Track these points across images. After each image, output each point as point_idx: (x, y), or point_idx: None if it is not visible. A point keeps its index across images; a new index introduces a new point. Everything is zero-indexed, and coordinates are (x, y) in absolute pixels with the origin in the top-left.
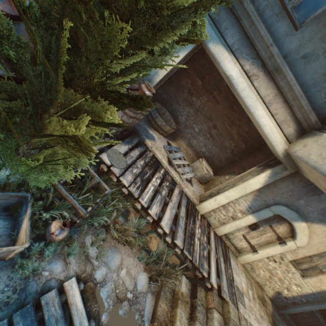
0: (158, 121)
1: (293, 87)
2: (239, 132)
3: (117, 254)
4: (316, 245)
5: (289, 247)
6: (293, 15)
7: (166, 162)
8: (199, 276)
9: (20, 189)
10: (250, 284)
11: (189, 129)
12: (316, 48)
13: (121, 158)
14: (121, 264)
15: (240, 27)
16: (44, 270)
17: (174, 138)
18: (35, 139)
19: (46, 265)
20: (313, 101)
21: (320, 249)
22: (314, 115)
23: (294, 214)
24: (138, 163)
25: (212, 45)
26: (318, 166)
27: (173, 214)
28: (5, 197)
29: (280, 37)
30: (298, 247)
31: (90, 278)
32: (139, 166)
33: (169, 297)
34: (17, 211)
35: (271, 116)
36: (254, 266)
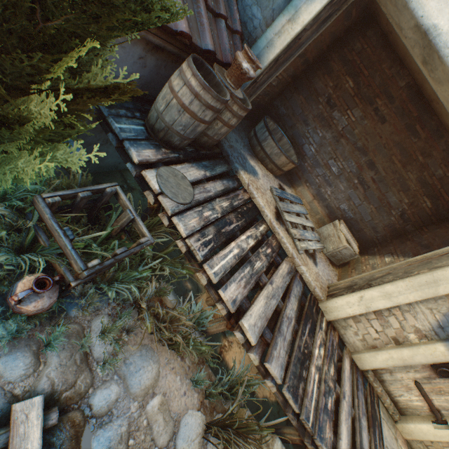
0: (266, 147)
1: None
2: (422, 178)
3: (150, 363)
4: None
5: None
6: None
7: (272, 214)
8: None
9: None
10: None
11: (321, 168)
12: None
13: (184, 186)
14: (153, 385)
15: None
16: None
17: (293, 183)
18: None
19: None
20: None
21: None
22: None
23: None
24: (216, 203)
25: None
26: None
27: (272, 309)
28: None
29: None
30: None
31: (79, 402)
32: (217, 209)
33: None
34: None
35: None
36: None
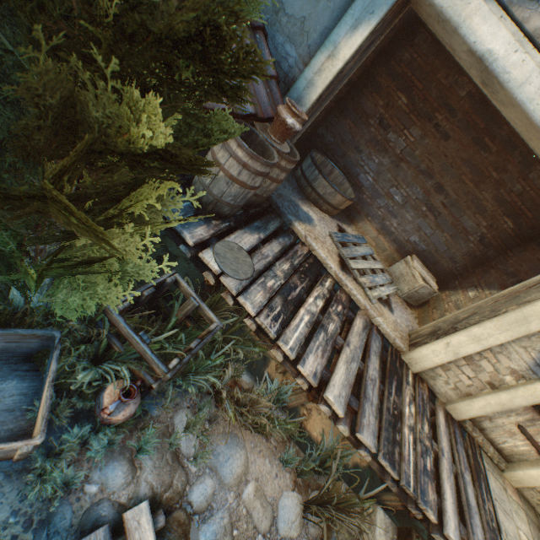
0: (318, 187)
1: None
2: (499, 196)
3: (237, 450)
4: None
5: None
6: None
7: (336, 264)
8: (417, 517)
9: (48, 322)
10: None
11: (382, 198)
12: None
13: (242, 258)
14: (245, 472)
15: None
16: (89, 482)
17: (352, 219)
18: (29, 218)
19: (93, 471)
20: None
21: None
22: None
23: None
24: (277, 268)
25: None
26: None
27: (353, 374)
28: (13, 338)
29: None
30: None
31: (180, 501)
32: (279, 274)
33: None
34: (43, 362)
35: None
36: None
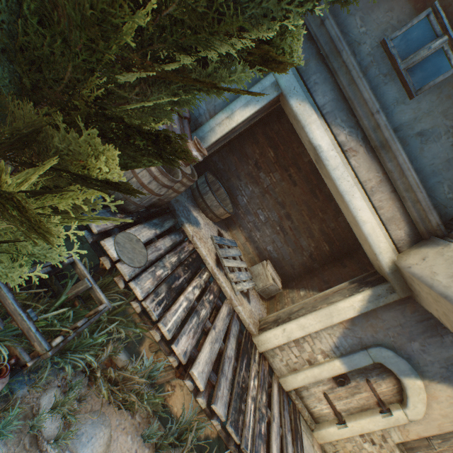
0: (207, 200)
1: (406, 173)
2: (322, 228)
3: (102, 429)
4: (438, 420)
5: (395, 419)
6: (407, 78)
7: (213, 261)
8: None
9: None
10: None
11: (252, 215)
12: (437, 124)
13: (139, 248)
14: (106, 451)
15: (335, 84)
16: None
17: (229, 227)
18: None
19: None
20: (433, 195)
21: (443, 427)
22: (436, 216)
23: (404, 365)
24: (167, 260)
25: (296, 102)
26: (451, 294)
27: (216, 353)
28: None
29: (389, 104)
30: (411, 420)
31: None
32: (168, 265)
33: None
34: None
35: (373, 209)
36: (339, 449)
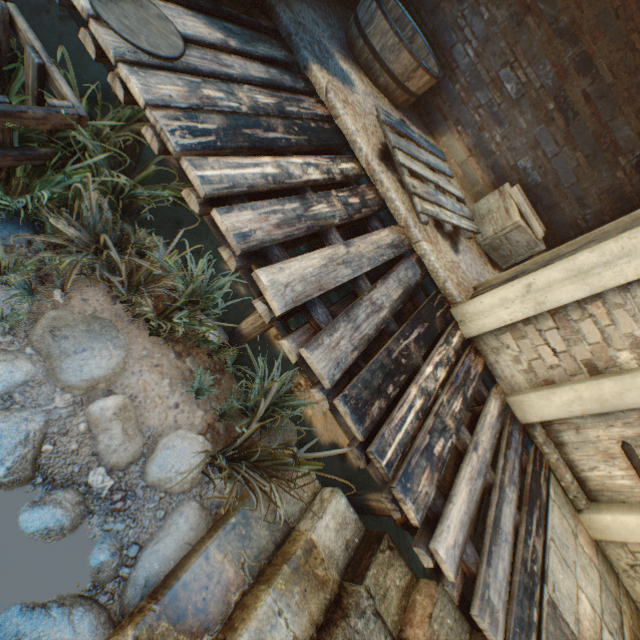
0: (373, 37)
1: None
2: None
3: (107, 347)
4: None
5: None
6: None
7: (372, 149)
8: (394, 516)
9: None
10: (616, 618)
11: (485, 89)
12: None
13: (161, 30)
14: (110, 380)
15: None
16: None
17: (433, 131)
18: None
19: None
20: None
21: None
22: None
23: None
24: (242, 91)
25: None
26: None
27: (338, 280)
28: None
29: None
30: None
31: None
32: (242, 98)
33: (262, 542)
34: None
35: None
36: None
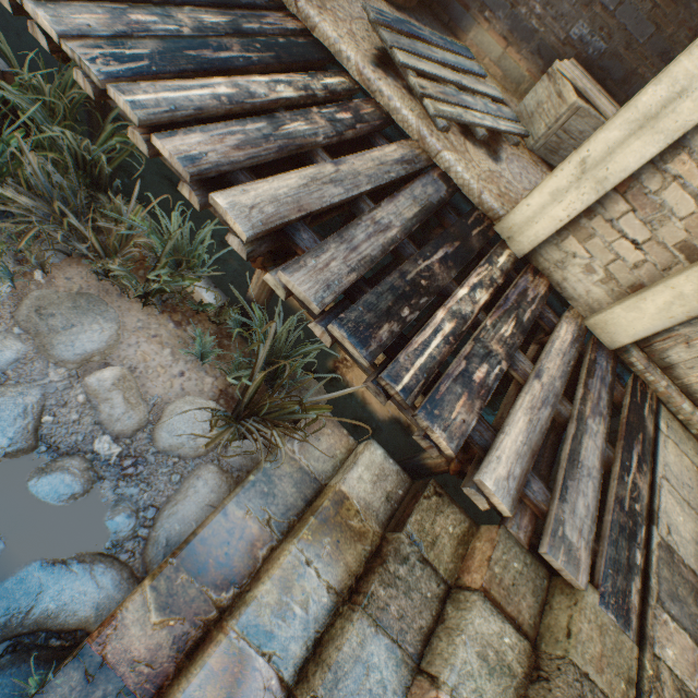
0: None
1: None
2: None
3: (97, 321)
4: None
5: None
6: None
7: (364, 56)
8: (432, 455)
9: None
10: None
11: None
12: None
13: None
14: (104, 353)
15: None
16: None
17: (456, 30)
18: None
19: None
20: None
21: None
22: None
23: None
24: (182, 12)
25: None
26: None
27: (324, 200)
28: None
29: None
30: None
31: None
32: (182, 20)
33: (289, 500)
34: None
35: None
36: None
